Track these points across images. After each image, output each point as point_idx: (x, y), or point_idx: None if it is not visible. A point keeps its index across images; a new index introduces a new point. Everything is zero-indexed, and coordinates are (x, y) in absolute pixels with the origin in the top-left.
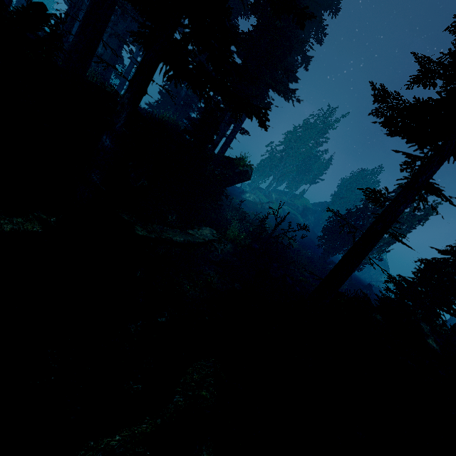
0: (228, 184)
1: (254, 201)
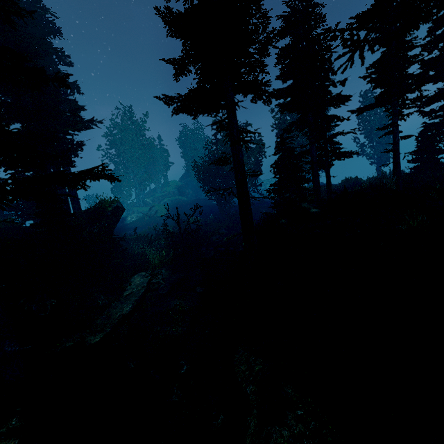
0: (112, 229)
1: (139, 218)
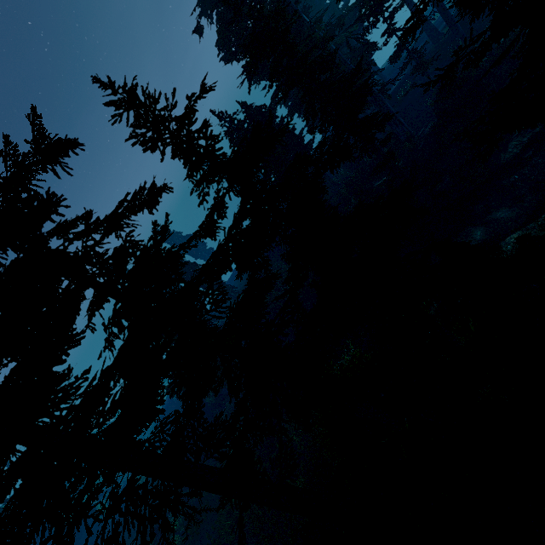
0: None
1: None
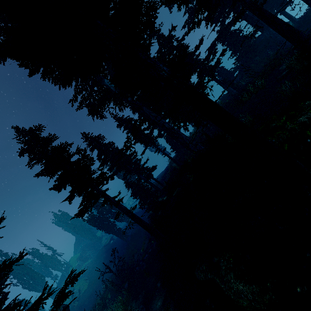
0: None
1: None
